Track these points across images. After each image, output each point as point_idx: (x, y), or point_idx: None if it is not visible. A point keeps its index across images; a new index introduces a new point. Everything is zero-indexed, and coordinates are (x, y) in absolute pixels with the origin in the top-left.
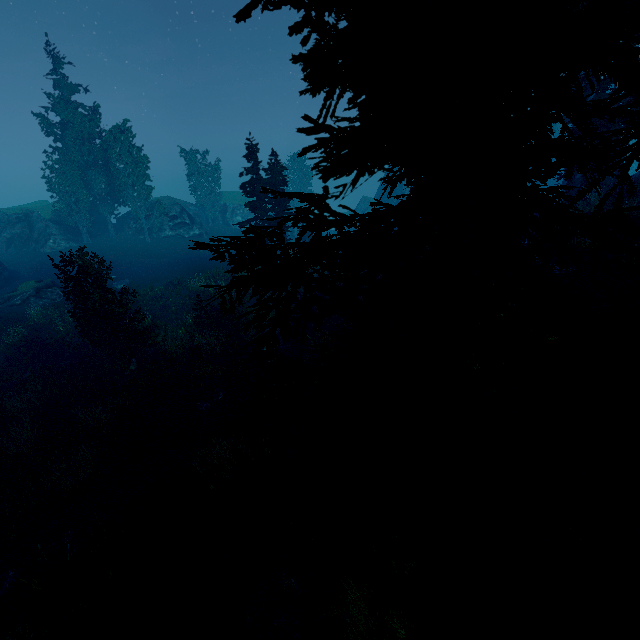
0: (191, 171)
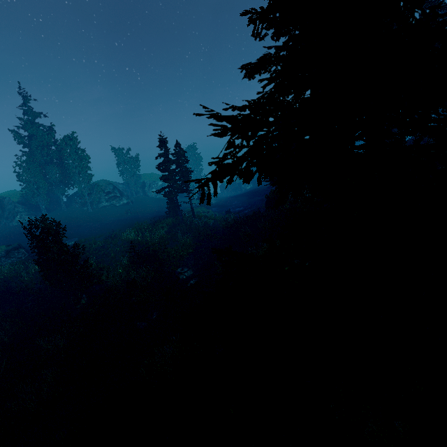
0: (119, 162)
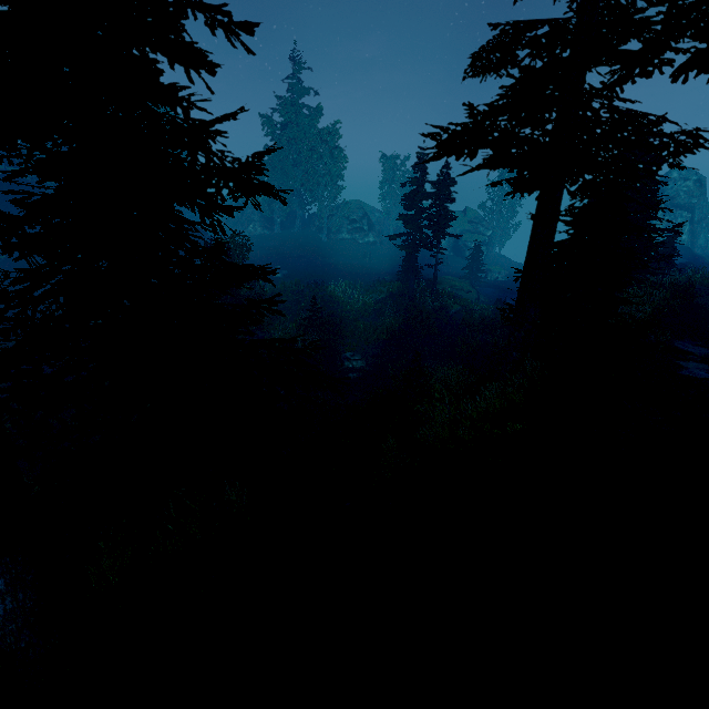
0: (387, 177)
